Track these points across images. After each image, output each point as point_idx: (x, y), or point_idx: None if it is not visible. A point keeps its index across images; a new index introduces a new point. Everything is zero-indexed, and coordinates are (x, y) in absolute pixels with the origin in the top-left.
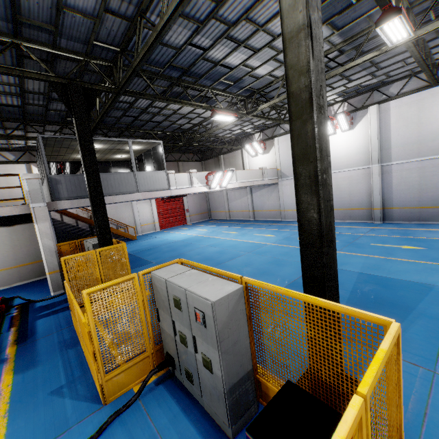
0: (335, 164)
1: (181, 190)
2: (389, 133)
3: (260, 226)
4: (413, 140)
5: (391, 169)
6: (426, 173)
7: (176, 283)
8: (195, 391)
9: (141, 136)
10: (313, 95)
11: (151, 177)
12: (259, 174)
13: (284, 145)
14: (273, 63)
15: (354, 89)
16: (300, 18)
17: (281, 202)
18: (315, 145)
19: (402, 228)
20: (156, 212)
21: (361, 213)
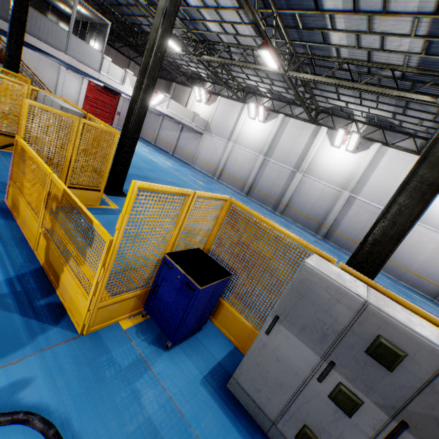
0: (243, 142)
1: (110, 80)
2: (280, 139)
3: (171, 158)
4: (287, 152)
5: (268, 163)
6: (281, 176)
7: (50, 98)
8: None
9: (98, 4)
10: (154, 45)
11: (85, 49)
12: (190, 116)
13: (222, 106)
14: (220, 27)
15: (278, 94)
16: (164, 5)
17: (198, 151)
18: (146, 70)
19: (250, 201)
20: (84, 95)
21: (239, 184)
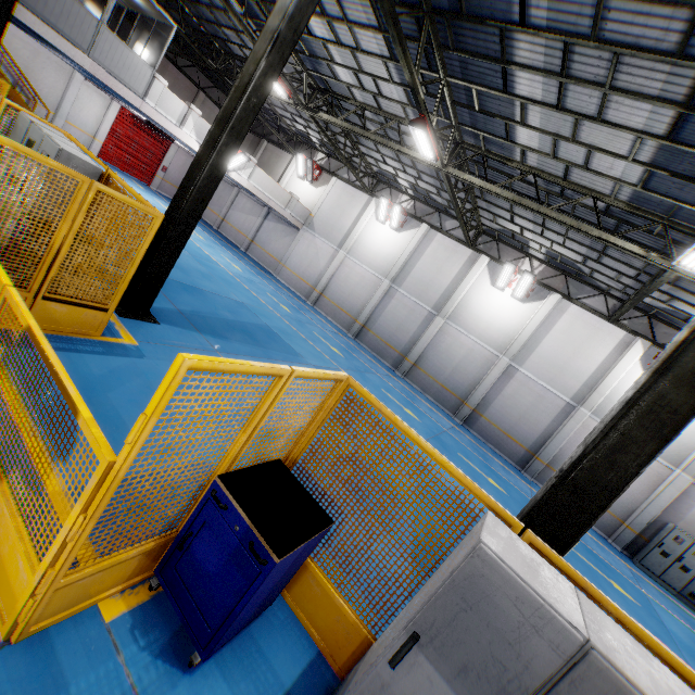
0: (361, 254)
1: (160, 116)
2: (418, 261)
3: (242, 258)
4: (426, 282)
5: (395, 294)
6: (412, 317)
7: (42, 128)
8: None
9: None
10: (250, 84)
11: (125, 56)
12: (285, 199)
13: (337, 193)
14: (354, 77)
15: (424, 194)
16: (277, 25)
17: (287, 254)
18: (229, 120)
19: (360, 349)
20: (109, 127)
21: (346, 319)
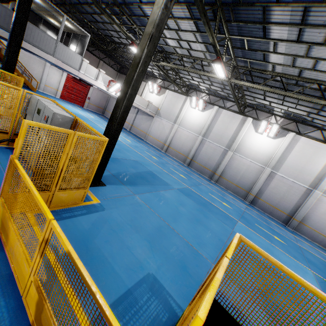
0: (185, 125)
1: (87, 77)
2: (215, 124)
3: (129, 134)
4: (220, 134)
5: (205, 142)
6: (215, 153)
7: (43, 102)
8: (27, 156)
9: (79, 20)
10: (140, 62)
11: (69, 53)
12: (146, 104)
13: (169, 97)
14: (177, 43)
15: (214, 91)
16: (150, 30)
17: (149, 129)
18: (131, 82)
19: (191, 171)
20: (63, 84)
21: (182, 157)
